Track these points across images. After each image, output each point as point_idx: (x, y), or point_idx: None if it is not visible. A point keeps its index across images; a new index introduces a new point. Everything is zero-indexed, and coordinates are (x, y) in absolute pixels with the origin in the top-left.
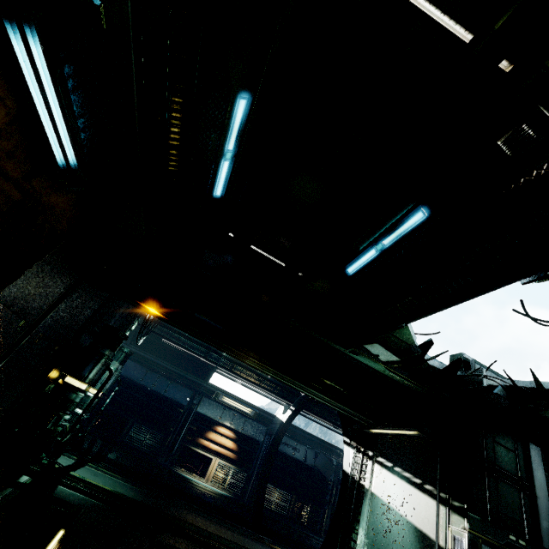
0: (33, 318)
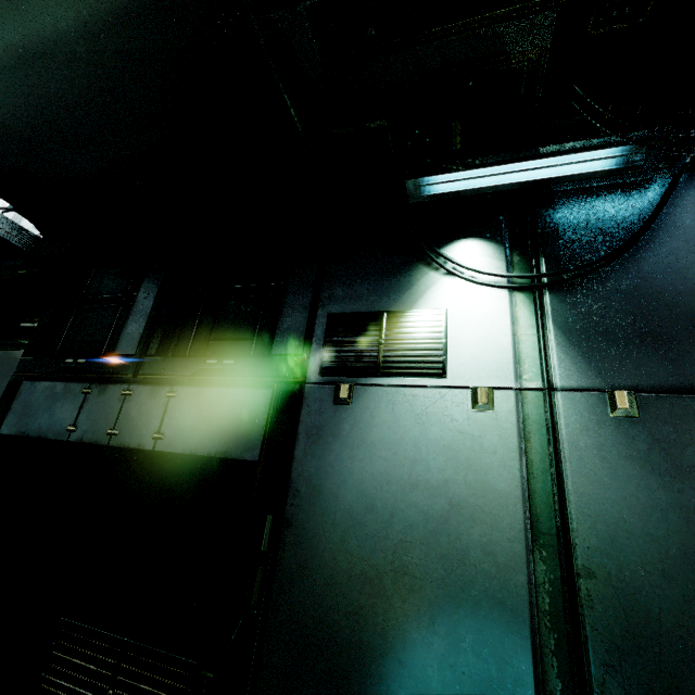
0: None
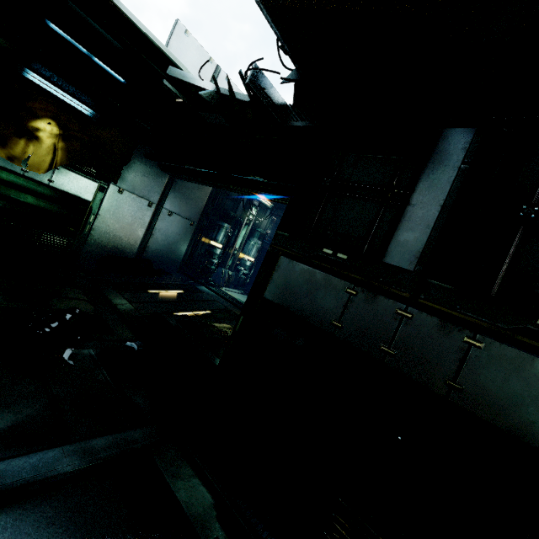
0: (155, 201)
